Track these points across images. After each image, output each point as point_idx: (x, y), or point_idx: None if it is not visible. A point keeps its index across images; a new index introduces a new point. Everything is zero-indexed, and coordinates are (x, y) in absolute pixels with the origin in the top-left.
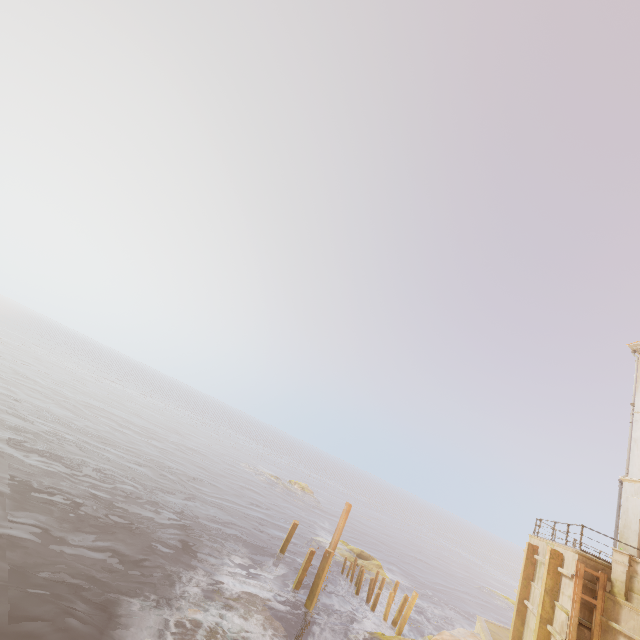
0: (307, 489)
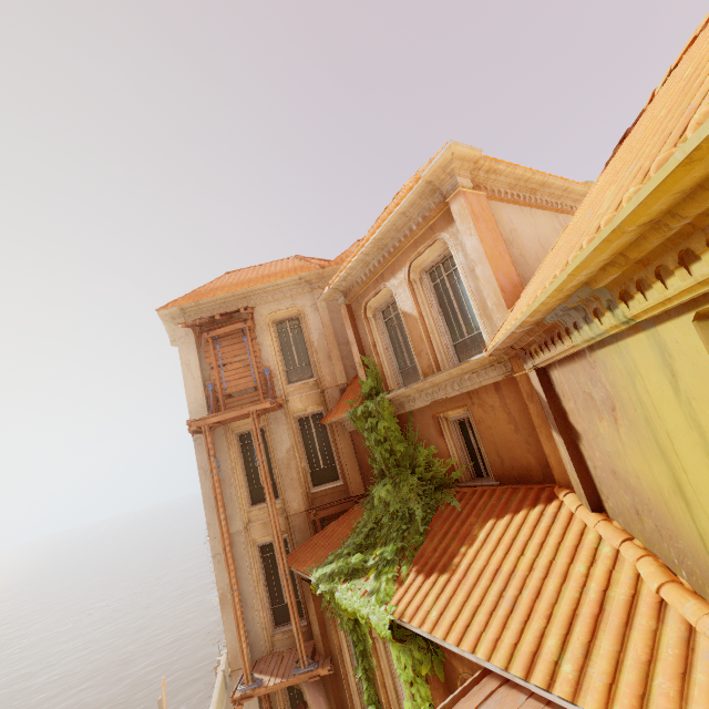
0: None
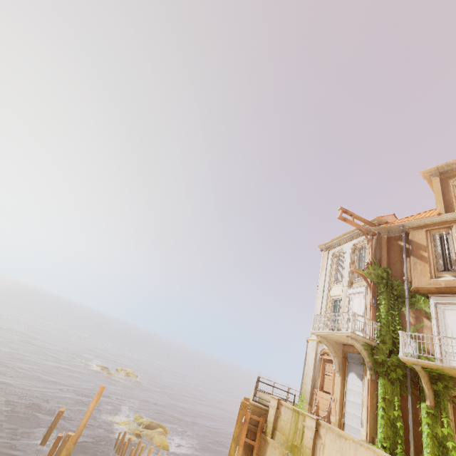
0: (132, 374)
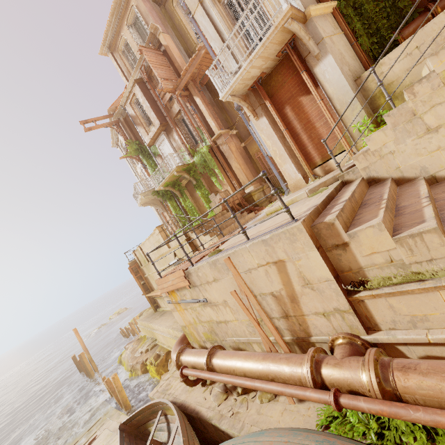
0: (121, 310)
